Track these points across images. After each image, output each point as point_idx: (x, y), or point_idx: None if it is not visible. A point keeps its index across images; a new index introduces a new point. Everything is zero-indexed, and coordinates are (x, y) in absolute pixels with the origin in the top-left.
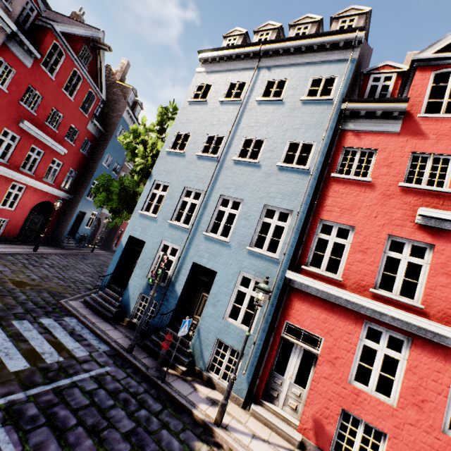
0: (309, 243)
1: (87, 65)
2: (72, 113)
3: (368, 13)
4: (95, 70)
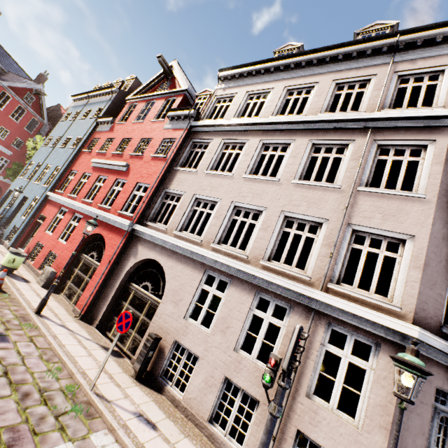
0: (64, 180)
1: (31, 103)
2: (18, 131)
3: (137, 78)
4: (39, 107)
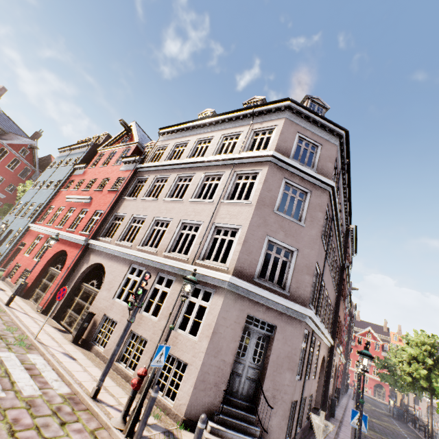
0: (44, 214)
1: (25, 155)
2: (12, 178)
3: (109, 134)
4: (32, 158)
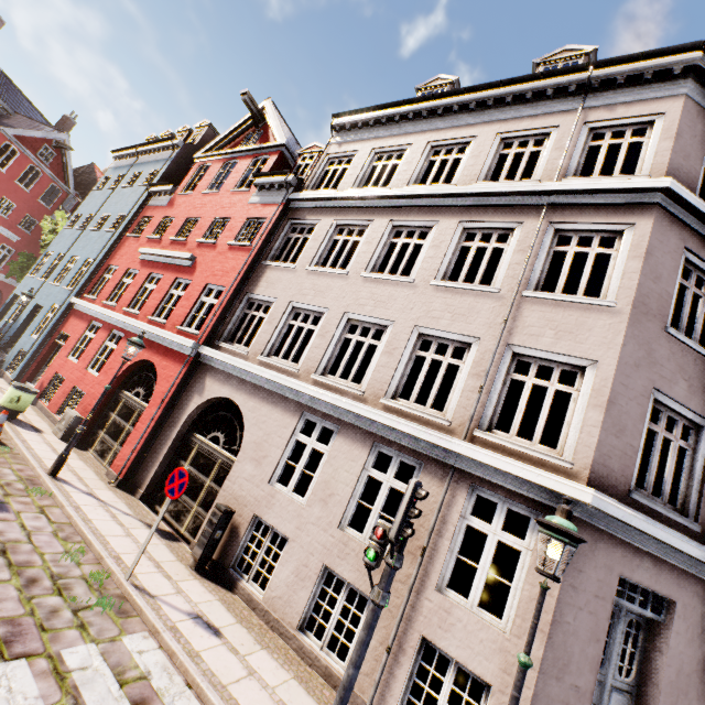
0: (97, 281)
1: (49, 162)
2: (28, 204)
3: (211, 126)
4: (61, 167)
